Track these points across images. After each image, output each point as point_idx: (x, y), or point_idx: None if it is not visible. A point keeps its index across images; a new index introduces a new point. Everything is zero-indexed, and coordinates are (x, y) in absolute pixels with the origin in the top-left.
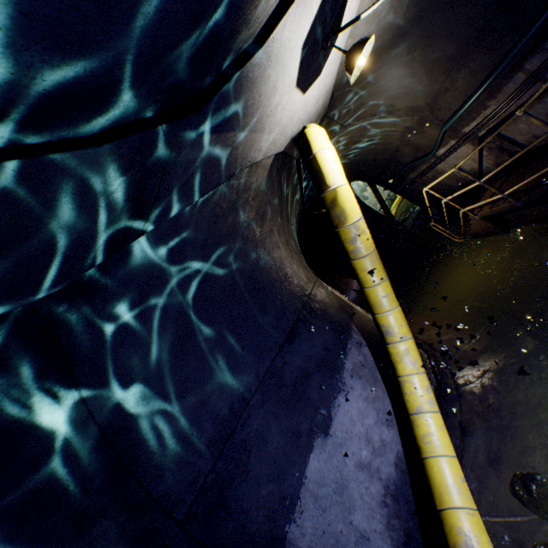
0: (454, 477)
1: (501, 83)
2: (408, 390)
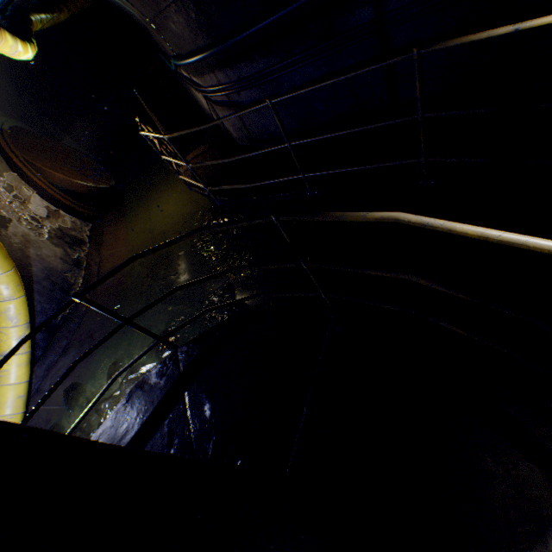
0: (11, 397)
1: (203, 70)
2: (1, 338)
